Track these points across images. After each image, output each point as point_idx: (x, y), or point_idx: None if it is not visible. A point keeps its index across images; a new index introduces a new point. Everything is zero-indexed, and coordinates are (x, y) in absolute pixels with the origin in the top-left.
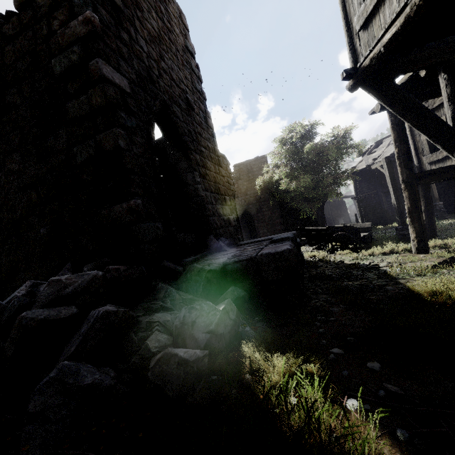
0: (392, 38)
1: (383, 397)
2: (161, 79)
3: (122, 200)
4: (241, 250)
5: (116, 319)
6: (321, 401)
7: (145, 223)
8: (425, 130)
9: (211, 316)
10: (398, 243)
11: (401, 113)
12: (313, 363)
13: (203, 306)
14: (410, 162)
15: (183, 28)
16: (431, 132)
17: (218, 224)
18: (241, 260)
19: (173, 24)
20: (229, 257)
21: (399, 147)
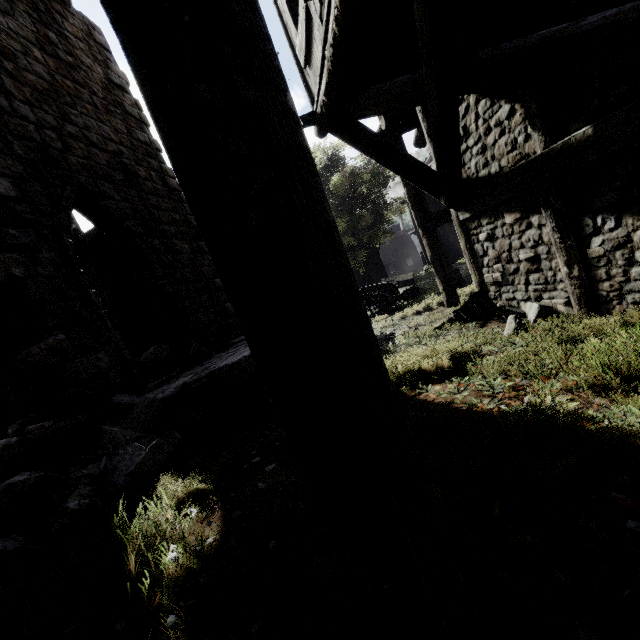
0: (326, 88)
1: (249, 495)
2: (69, 153)
3: (39, 339)
4: (220, 357)
5: (25, 487)
6: (199, 511)
7: (77, 359)
8: (406, 177)
9: (135, 457)
10: (434, 297)
11: (377, 160)
12: (213, 480)
13: (128, 449)
14: (422, 203)
15: (98, 50)
16: (413, 179)
17: (206, 321)
18: (200, 378)
19: (79, 53)
20: (197, 373)
21: (407, 186)
